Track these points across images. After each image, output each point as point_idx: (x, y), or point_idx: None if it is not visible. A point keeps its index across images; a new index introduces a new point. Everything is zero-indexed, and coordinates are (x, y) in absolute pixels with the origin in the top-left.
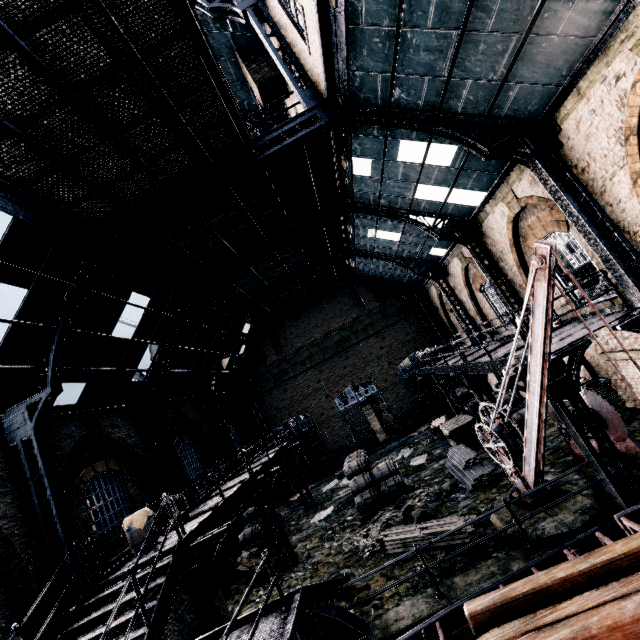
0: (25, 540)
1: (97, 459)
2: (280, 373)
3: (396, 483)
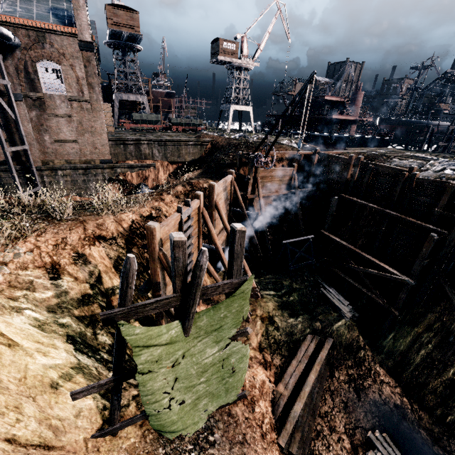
0: None
1: None
2: None
3: None
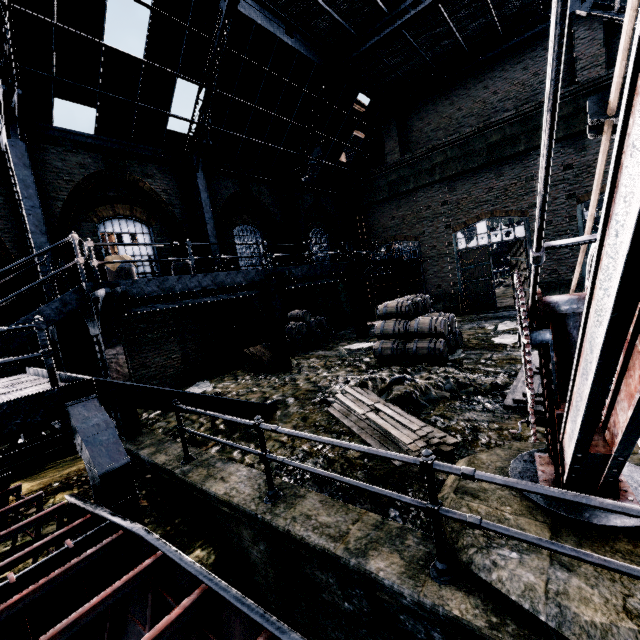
0: (16, 240)
1: (121, 202)
2: (398, 181)
3: (429, 347)
